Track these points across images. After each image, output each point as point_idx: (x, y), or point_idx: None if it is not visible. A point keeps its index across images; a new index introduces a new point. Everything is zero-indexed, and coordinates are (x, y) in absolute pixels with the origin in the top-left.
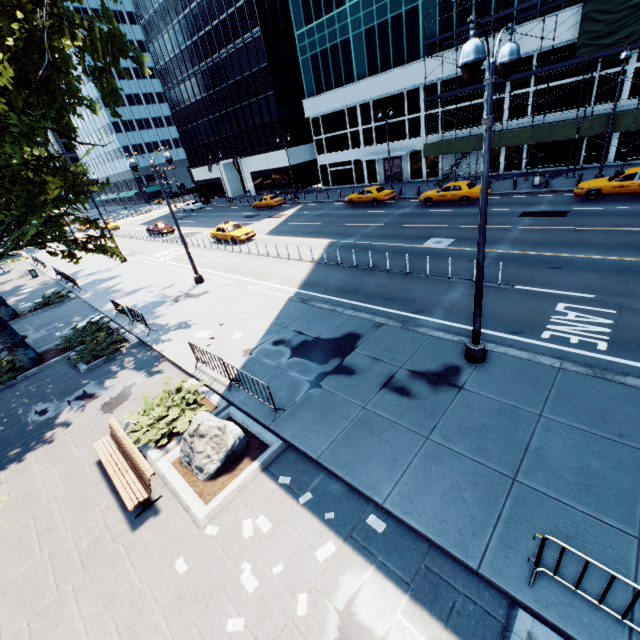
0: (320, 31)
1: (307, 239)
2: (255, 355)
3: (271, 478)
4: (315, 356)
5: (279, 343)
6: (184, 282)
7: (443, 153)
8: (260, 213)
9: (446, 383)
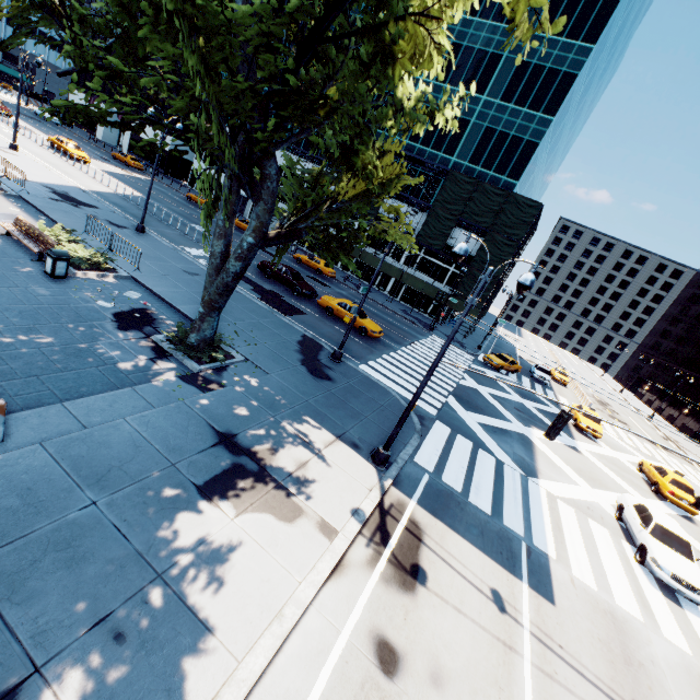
0: None
1: (129, 187)
2: (29, 182)
3: (5, 197)
4: (66, 198)
5: (49, 188)
6: None
7: None
8: (114, 162)
9: (117, 226)
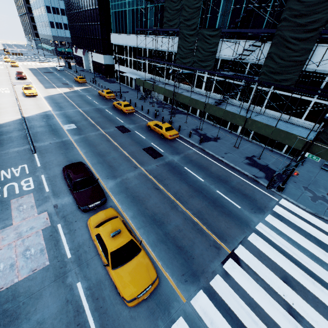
0: (118, 0)
1: (47, 105)
2: None
3: None
4: None
5: None
6: None
7: (141, 85)
8: (70, 84)
9: None
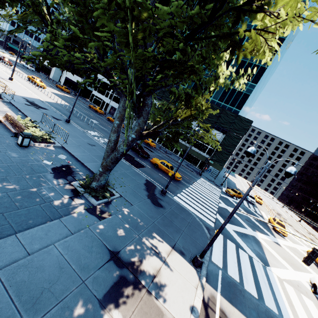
0: None
1: (62, 100)
2: (16, 95)
3: (2, 102)
4: (33, 104)
5: (25, 99)
6: (4, 76)
7: None
8: (56, 88)
9: (56, 119)
